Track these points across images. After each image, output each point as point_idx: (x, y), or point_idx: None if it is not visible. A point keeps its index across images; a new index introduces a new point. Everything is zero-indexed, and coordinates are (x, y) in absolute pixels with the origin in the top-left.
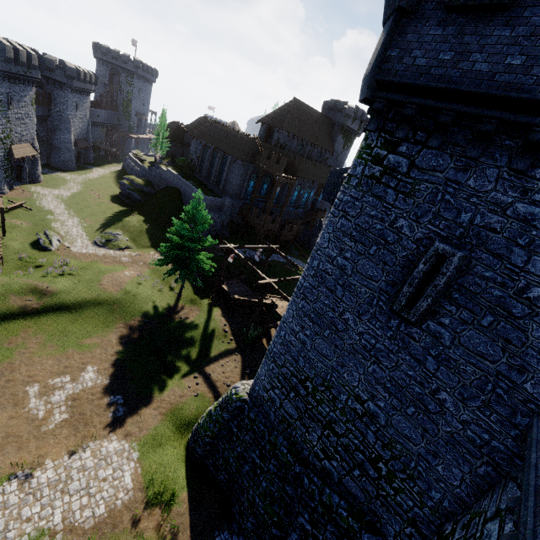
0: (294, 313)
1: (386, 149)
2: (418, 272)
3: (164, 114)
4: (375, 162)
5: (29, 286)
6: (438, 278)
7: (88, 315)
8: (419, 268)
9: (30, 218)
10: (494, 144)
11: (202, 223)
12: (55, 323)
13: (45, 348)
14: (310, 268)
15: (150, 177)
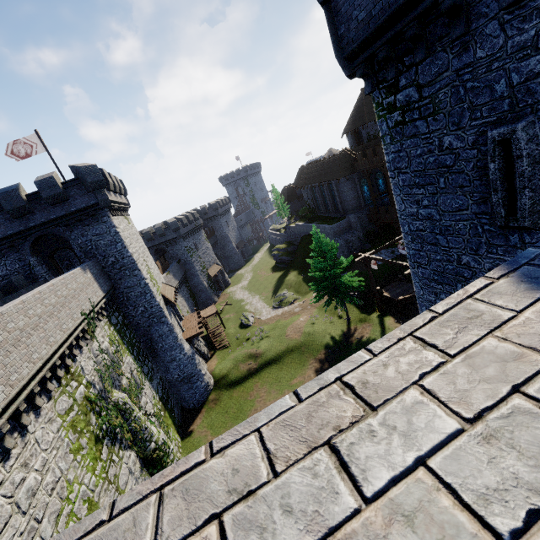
0: (419, 284)
1: (391, 94)
2: (493, 173)
3: (273, 188)
4: (391, 111)
5: (246, 354)
6: (516, 164)
7: (287, 361)
8: (491, 169)
9: (233, 310)
10: (473, 4)
11: (330, 250)
12: (270, 375)
13: (270, 394)
14: (405, 236)
15: (288, 238)
